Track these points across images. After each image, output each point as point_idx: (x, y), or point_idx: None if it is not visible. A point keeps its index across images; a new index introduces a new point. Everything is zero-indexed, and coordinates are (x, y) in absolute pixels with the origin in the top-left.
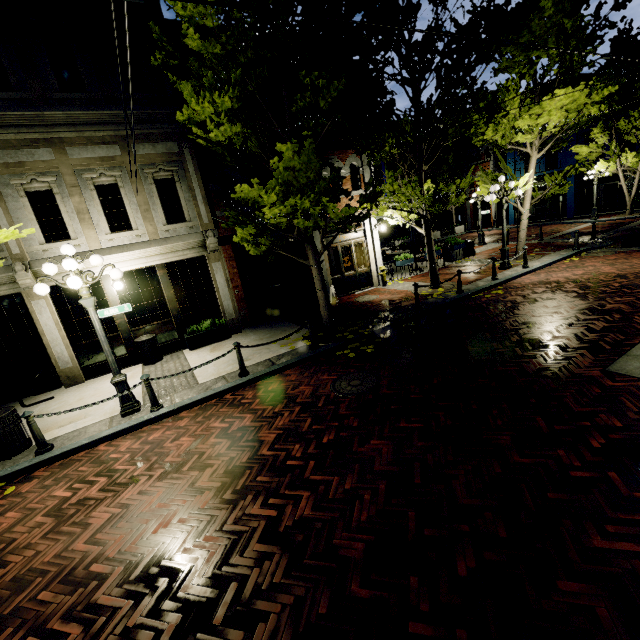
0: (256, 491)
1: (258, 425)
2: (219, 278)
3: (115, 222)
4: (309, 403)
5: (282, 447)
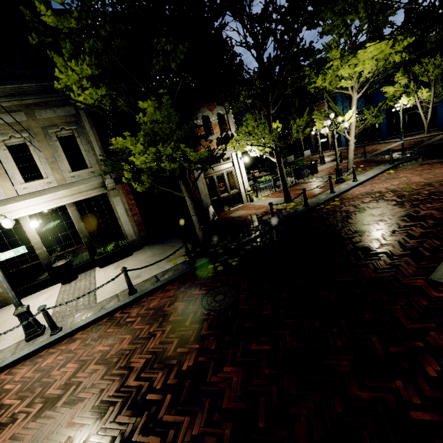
0: (112, 436)
1: (133, 348)
2: (119, 209)
3: (28, 174)
4: (179, 321)
5: (147, 376)
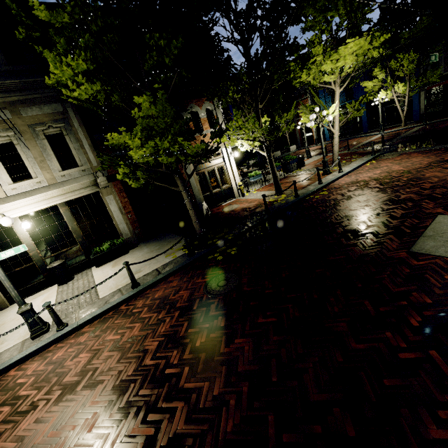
0: (137, 407)
1: (144, 334)
2: (113, 207)
3: (16, 174)
4: (186, 307)
5: (162, 355)
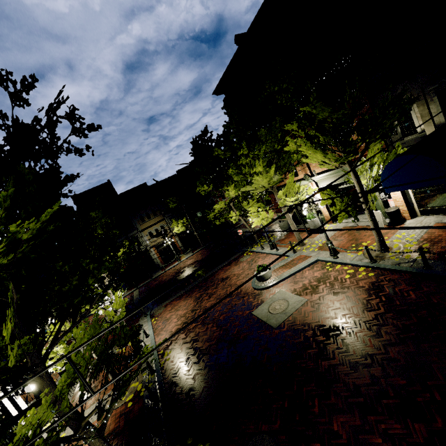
0: None
1: None
2: None
3: None
4: None
5: None
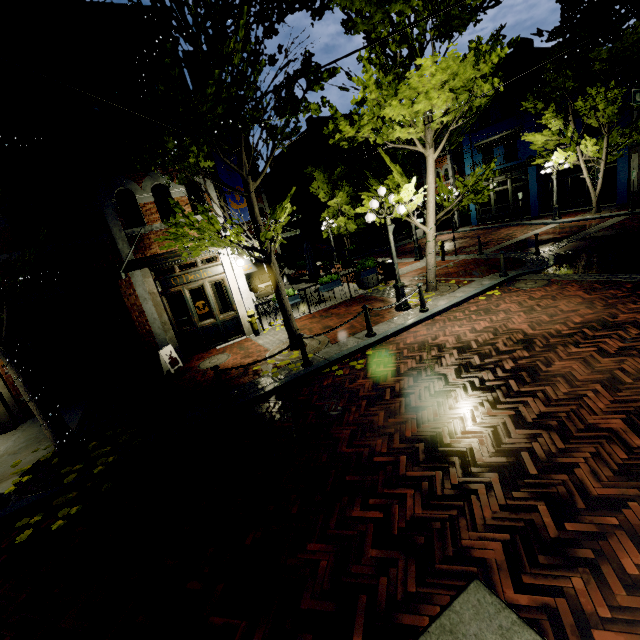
0: None
1: None
2: None
3: None
4: None
5: None
